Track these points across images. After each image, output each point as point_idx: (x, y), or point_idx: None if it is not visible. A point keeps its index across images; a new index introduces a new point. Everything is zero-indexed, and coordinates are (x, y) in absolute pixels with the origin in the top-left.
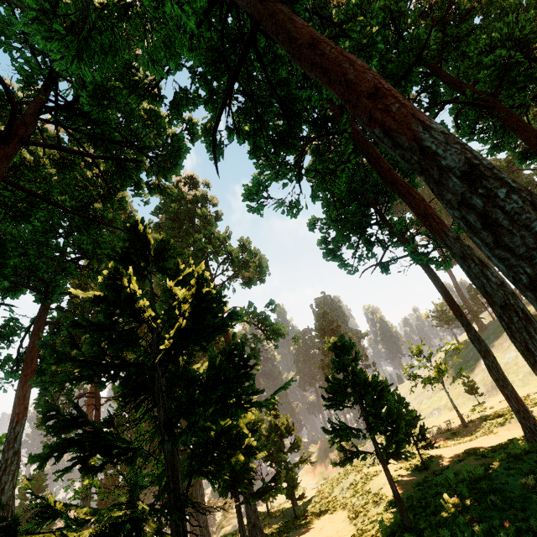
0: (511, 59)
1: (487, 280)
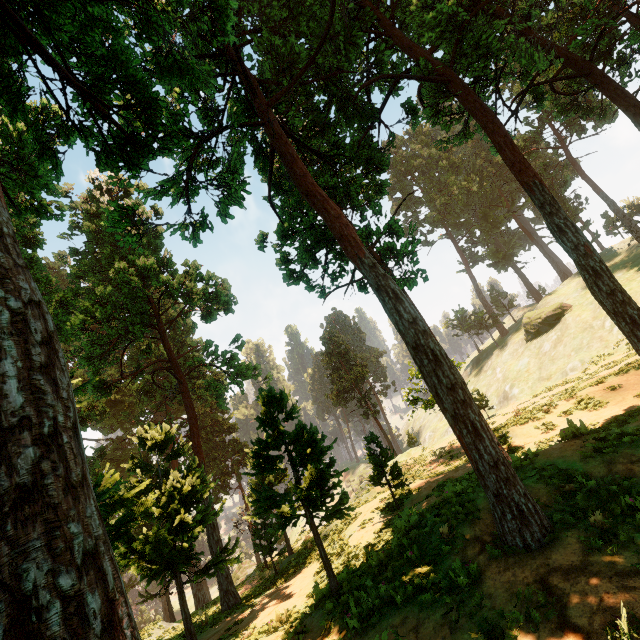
0: (457, 18)
1: (400, 317)
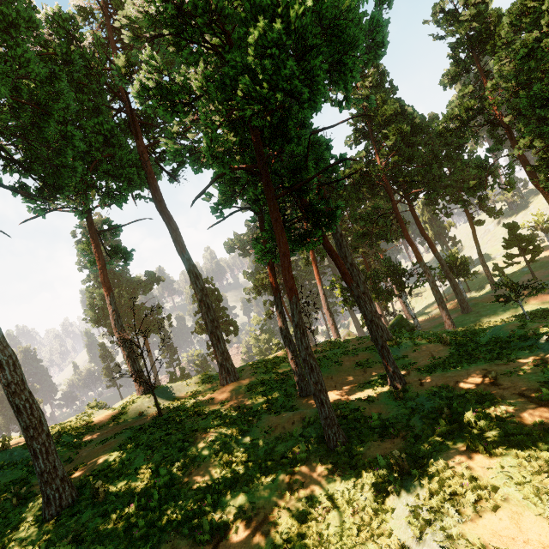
0: None
1: None
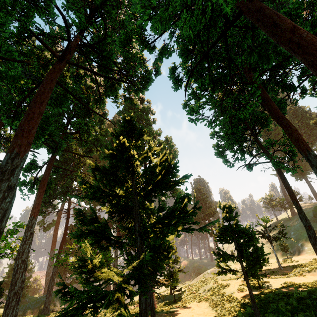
0: None
1: None
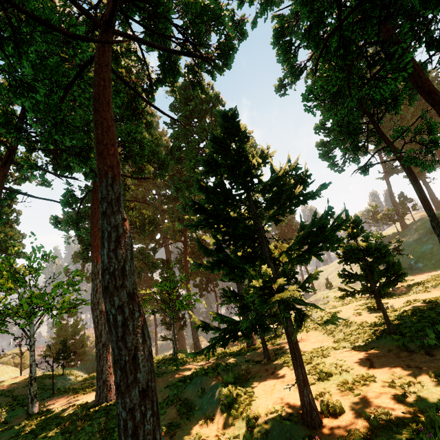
0: None
1: None
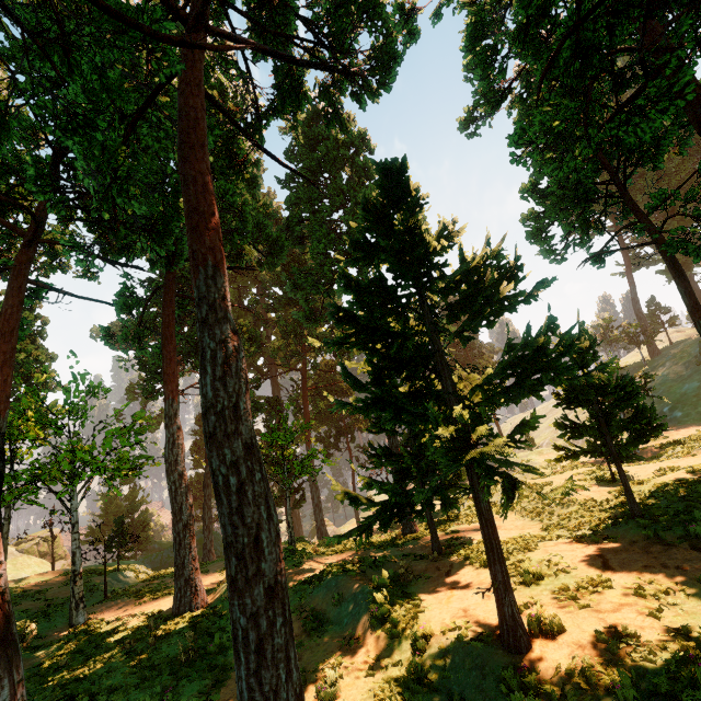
0: None
1: None
